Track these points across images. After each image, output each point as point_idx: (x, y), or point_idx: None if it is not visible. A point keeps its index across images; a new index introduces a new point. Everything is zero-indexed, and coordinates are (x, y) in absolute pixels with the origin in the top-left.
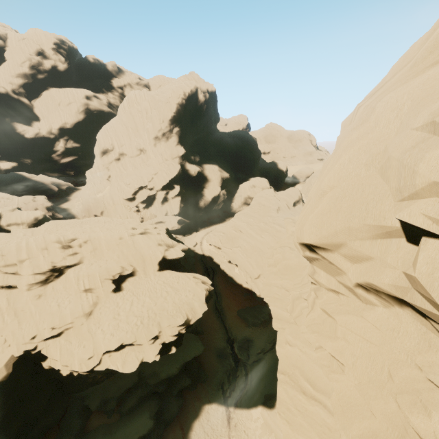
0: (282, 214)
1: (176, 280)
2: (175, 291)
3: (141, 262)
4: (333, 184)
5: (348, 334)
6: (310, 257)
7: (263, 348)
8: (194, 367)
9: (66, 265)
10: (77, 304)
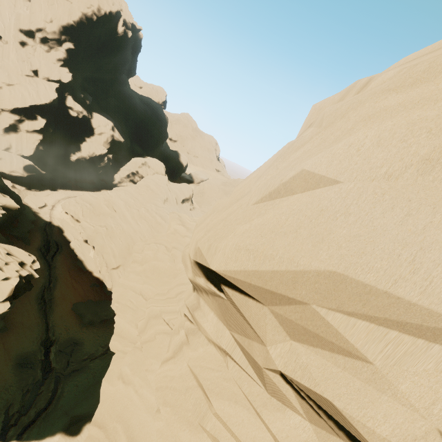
0: (168, 206)
1: None
2: None
3: None
4: (318, 180)
5: (226, 439)
6: (202, 287)
7: (92, 354)
8: None
9: None
10: None
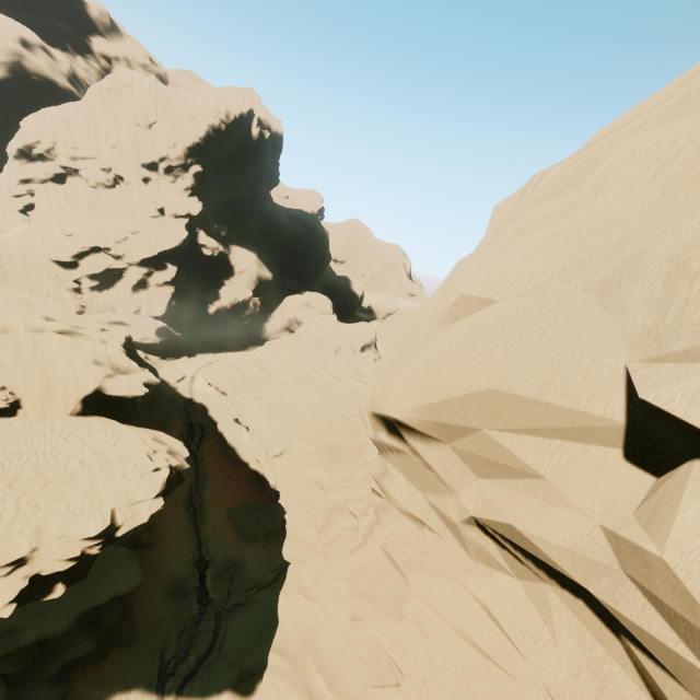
0: (342, 359)
1: (113, 439)
2: (104, 462)
3: (41, 390)
4: (477, 302)
5: (429, 617)
6: (385, 444)
7: (258, 581)
8: (112, 615)
9: None
10: None
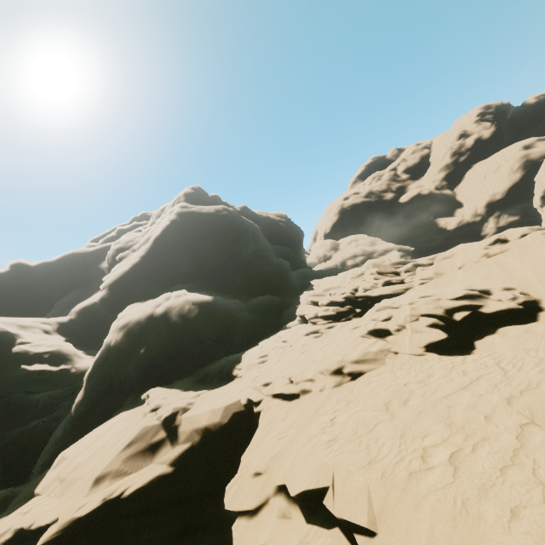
0: None
1: None
2: None
3: None
4: None
5: None
6: None
7: None
8: None
9: (377, 299)
10: (340, 350)
